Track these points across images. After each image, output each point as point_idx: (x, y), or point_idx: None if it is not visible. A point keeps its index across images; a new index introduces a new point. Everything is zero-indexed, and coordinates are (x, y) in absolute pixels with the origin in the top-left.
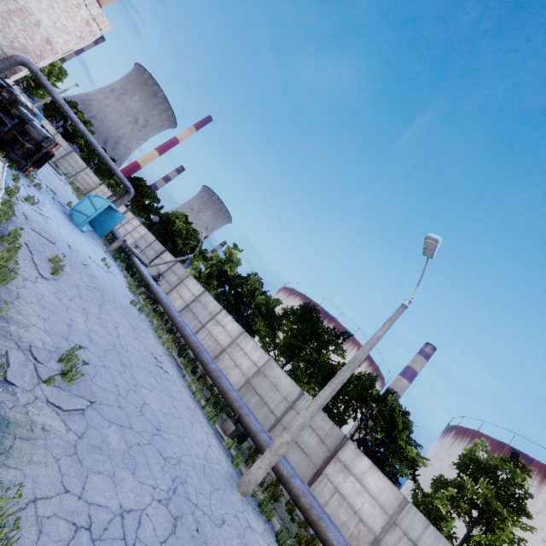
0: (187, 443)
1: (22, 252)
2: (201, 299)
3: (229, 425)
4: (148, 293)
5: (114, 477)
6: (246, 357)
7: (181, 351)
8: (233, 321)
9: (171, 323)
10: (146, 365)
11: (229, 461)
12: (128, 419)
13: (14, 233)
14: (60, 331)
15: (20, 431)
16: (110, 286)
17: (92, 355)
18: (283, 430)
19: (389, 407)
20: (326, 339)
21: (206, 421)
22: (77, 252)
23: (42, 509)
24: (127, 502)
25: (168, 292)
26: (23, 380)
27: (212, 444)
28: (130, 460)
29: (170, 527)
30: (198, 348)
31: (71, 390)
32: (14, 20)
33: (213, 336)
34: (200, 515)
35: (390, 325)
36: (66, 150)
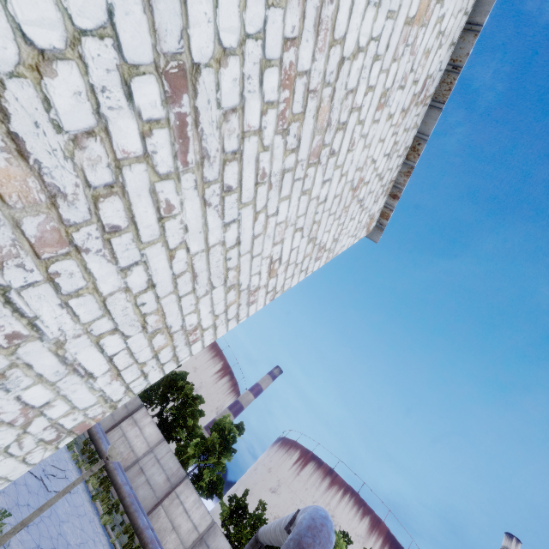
0: None
1: None
2: None
3: None
4: None
5: None
6: None
7: None
8: None
9: None
10: None
11: None
12: None
13: None
14: None
15: None
16: None
17: None
18: None
19: (184, 393)
20: None
21: None
22: None
23: None
24: None
25: None
26: None
27: None
28: None
29: None
30: None
31: None
32: None
33: None
34: None
35: None
36: None
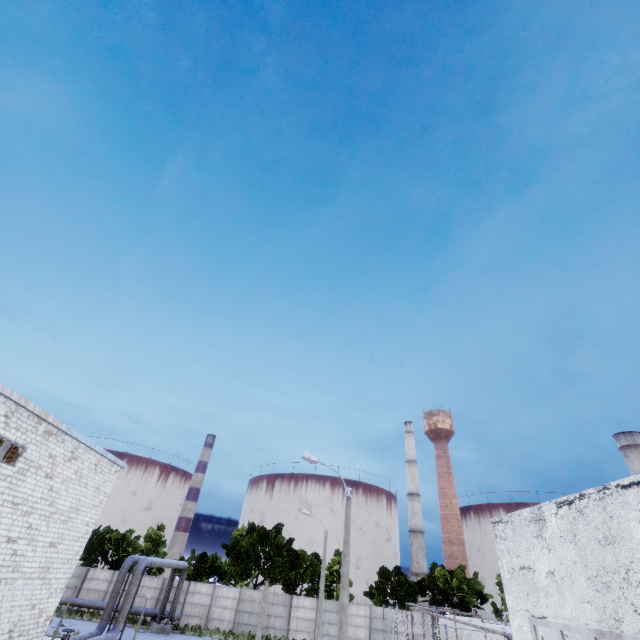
0: None
1: None
2: None
3: None
4: None
5: None
6: None
7: None
8: None
9: None
10: None
11: None
12: None
13: None
14: None
15: None
16: None
17: None
18: None
19: (114, 539)
20: None
21: None
22: None
23: None
24: None
25: None
26: None
27: None
28: None
29: None
30: None
31: None
32: None
33: None
34: None
35: None
36: None
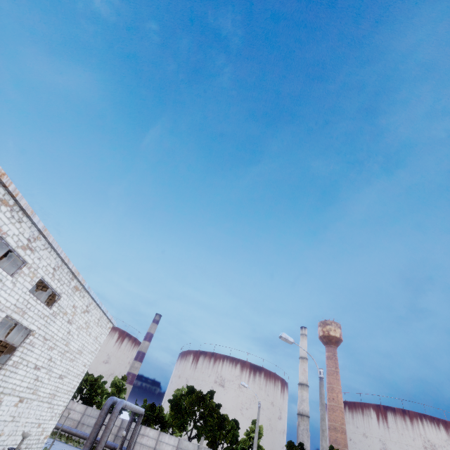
0: None
1: None
2: None
3: None
4: None
5: None
6: None
7: None
8: None
9: None
10: None
11: None
12: None
13: None
14: None
15: None
16: None
17: None
18: None
19: (89, 381)
20: None
21: None
22: None
23: None
24: None
25: None
26: None
27: None
28: None
29: None
30: None
31: None
32: None
33: None
34: None
35: None
36: None
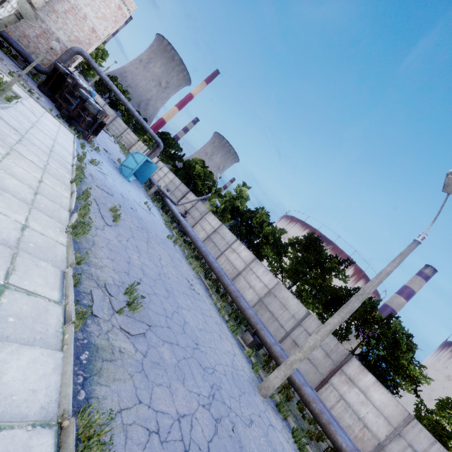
0: (218, 353)
1: (92, 206)
2: (219, 231)
3: (248, 336)
4: (178, 227)
5: (170, 387)
6: (258, 279)
7: (206, 275)
8: (246, 249)
9: (197, 250)
10: (183, 289)
11: (250, 367)
12: (175, 337)
13: (86, 192)
14: (123, 268)
15: (105, 354)
16: (152, 224)
17: (146, 285)
18: (292, 342)
19: (392, 330)
20: (329, 266)
21: (230, 333)
22: (127, 200)
23: (125, 418)
24: (181, 408)
25: (193, 225)
26: (103, 312)
27: (236, 353)
28: (179, 372)
29: (213, 428)
30: (220, 273)
31: (135, 316)
32: (69, 17)
33: (230, 261)
34: (234, 416)
35: (401, 261)
36: (112, 116)
